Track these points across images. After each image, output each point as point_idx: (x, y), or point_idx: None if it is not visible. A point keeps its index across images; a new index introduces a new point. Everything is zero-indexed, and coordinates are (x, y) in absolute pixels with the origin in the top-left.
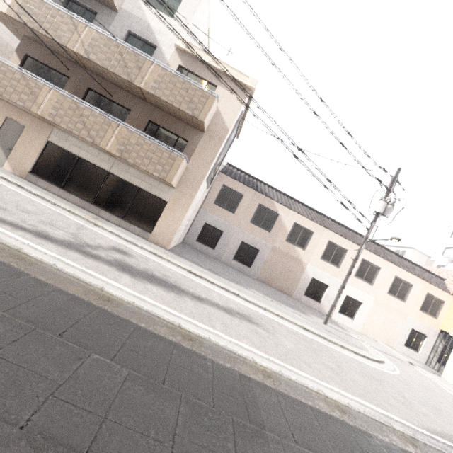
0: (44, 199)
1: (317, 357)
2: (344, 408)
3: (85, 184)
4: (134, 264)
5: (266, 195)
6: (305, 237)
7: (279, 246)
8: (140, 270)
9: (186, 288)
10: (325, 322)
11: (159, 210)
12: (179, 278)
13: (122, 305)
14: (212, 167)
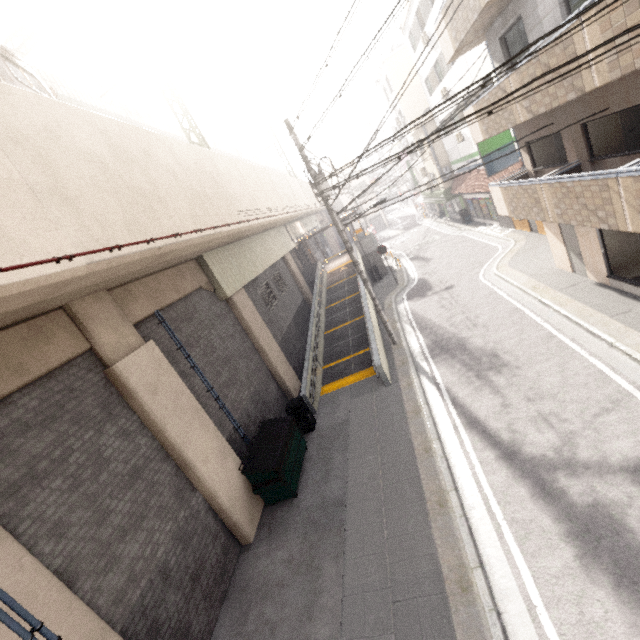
0: (600, 339)
1: None
2: None
3: None
4: None
5: None
6: None
7: None
8: (639, 541)
9: None
10: None
11: None
12: None
13: (472, 604)
14: None
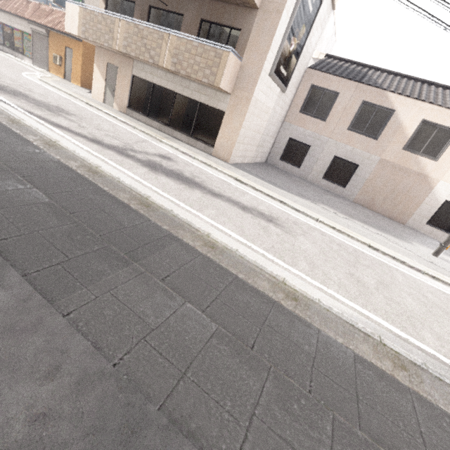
0: (128, 125)
1: (348, 268)
2: (302, 299)
3: (161, 109)
4: (167, 165)
5: (375, 86)
6: (440, 140)
7: (390, 158)
8: (169, 169)
9: (211, 187)
10: (436, 253)
11: (219, 123)
12: (213, 181)
13: (104, 177)
14: (275, 57)
